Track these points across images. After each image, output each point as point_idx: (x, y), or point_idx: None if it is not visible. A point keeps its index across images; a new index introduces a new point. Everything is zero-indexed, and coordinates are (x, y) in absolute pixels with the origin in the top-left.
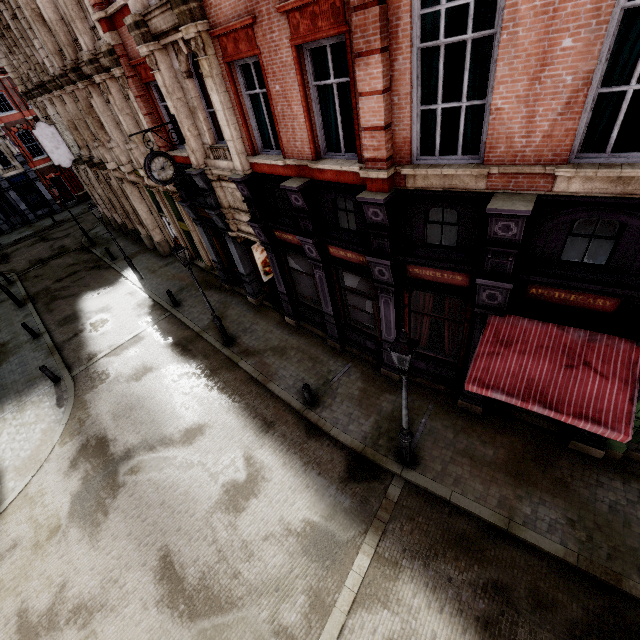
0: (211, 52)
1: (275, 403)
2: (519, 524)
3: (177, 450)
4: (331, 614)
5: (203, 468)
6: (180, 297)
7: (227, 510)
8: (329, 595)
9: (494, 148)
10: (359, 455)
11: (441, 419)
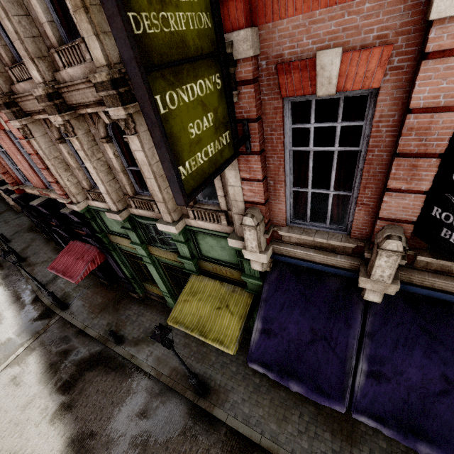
0: None
1: (28, 289)
2: (89, 327)
3: None
4: None
5: None
6: (13, 237)
7: None
8: None
9: (32, 182)
10: (49, 308)
11: (92, 289)
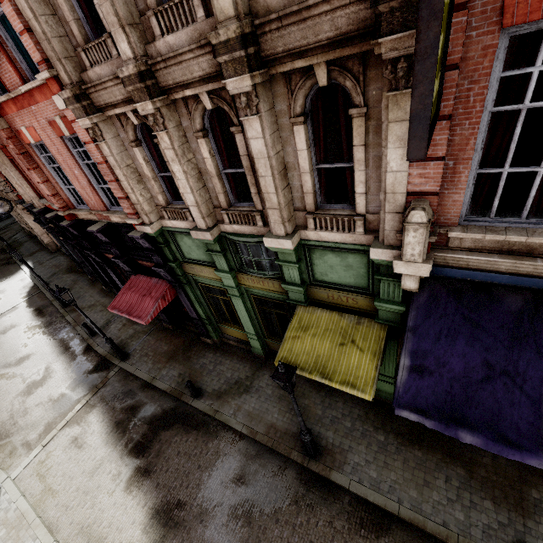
0: (1, 154)
1: (76, 337)
2: (157, 379)
3: (11, 369)
4: (52, 432)
5: (21, 376)
6: (51, 279)
7: (24, 395)
8: (55, 424)
9: (89, 204)
10: (105, 359)
11: (154, 335)
